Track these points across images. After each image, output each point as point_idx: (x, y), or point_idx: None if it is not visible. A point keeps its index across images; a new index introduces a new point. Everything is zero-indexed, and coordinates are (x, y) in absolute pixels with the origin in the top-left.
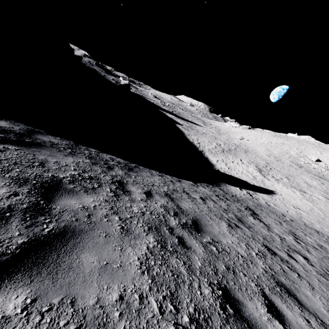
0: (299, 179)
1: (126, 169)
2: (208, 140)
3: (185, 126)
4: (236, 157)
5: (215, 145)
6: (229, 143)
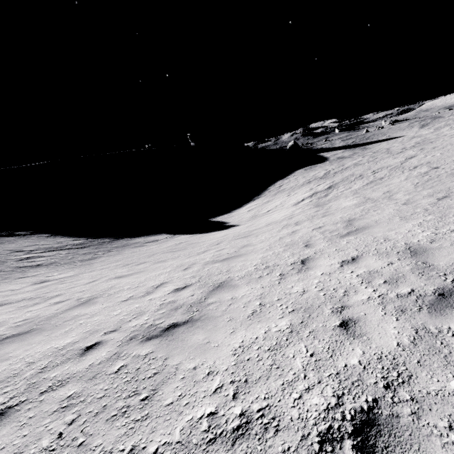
0: (437, 163)
1: (32, 238)
2: (323, 170)
3: (330, 160)
4: (322, 181)
5: (320, 174)
6: (391, 150)
